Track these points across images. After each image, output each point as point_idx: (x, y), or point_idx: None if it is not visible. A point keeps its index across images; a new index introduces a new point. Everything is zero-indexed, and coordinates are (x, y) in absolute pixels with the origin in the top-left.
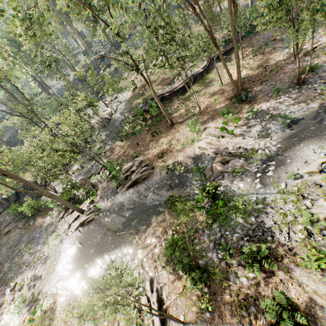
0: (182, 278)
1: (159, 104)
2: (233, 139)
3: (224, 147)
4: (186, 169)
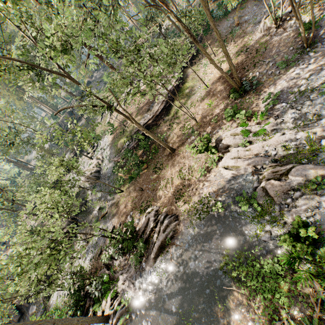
0: None
1: (149, 135)
2: (268, 140)
3: (262, 155)
4: (224, 204)
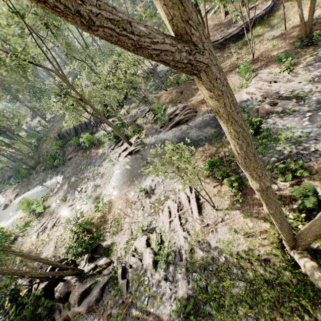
0: (217, 186)
1: None
2: (287, 83)
3: (275, 92)
4: None
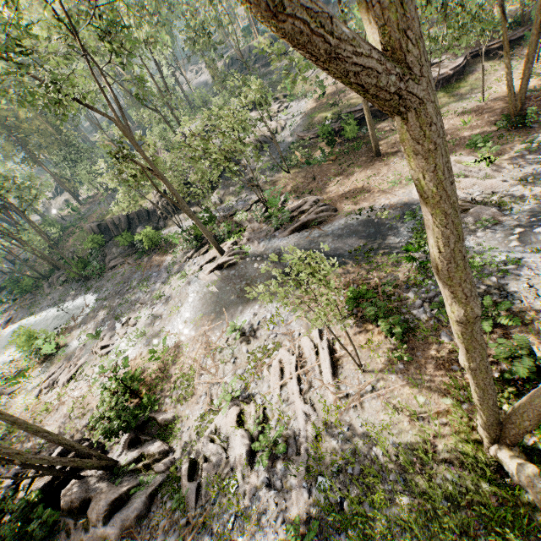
0: (365, 333)
1: (368, 114)
2: (484, 180)
3: (465, 192)
4: (391, 216)
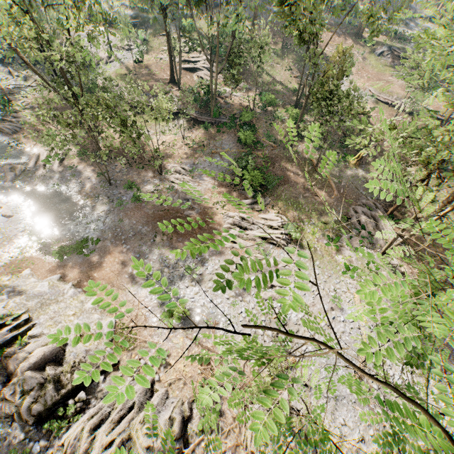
0: None
1: None
2: (43, 167)
3: (36, 166)
4: (13, 152)
